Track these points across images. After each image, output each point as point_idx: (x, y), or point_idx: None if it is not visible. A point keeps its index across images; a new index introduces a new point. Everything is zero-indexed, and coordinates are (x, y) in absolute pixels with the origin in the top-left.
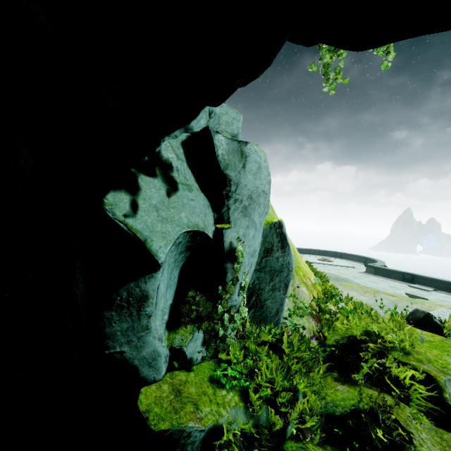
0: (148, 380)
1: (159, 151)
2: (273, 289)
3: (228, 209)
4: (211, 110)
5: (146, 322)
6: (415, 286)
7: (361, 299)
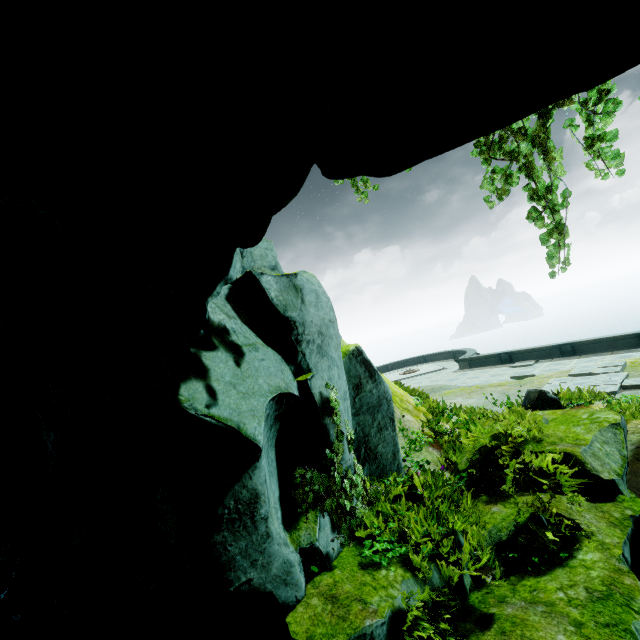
0: (290, 604)
1: (208, 317)
2: (380, 430)
3: (304, 356)
4: (242, 250)
5: (265, 528)
6: (516, 365)
7: (469, 403)
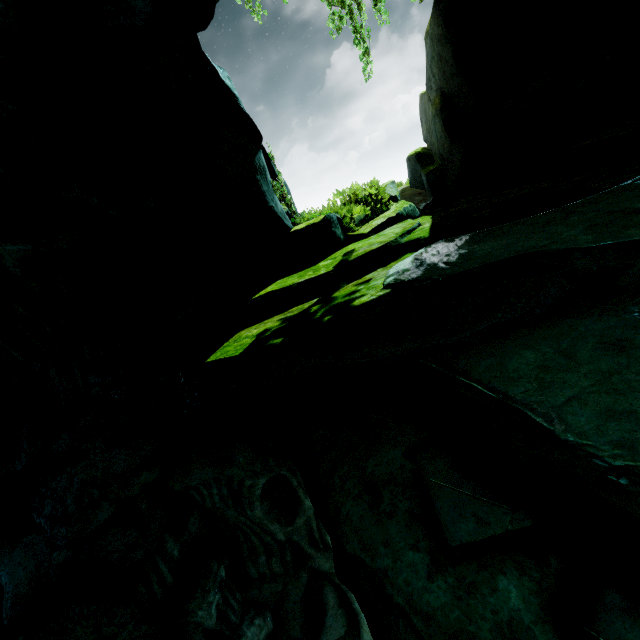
0: (290, 228)
1: None
2: None
3: None
4: None
5: (271, 188)
6: None
7: None
